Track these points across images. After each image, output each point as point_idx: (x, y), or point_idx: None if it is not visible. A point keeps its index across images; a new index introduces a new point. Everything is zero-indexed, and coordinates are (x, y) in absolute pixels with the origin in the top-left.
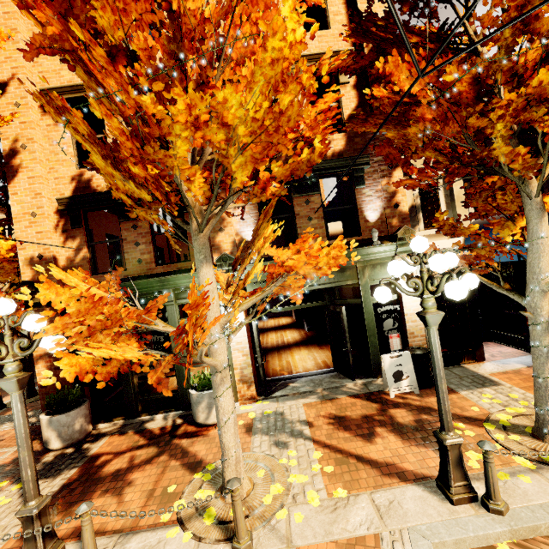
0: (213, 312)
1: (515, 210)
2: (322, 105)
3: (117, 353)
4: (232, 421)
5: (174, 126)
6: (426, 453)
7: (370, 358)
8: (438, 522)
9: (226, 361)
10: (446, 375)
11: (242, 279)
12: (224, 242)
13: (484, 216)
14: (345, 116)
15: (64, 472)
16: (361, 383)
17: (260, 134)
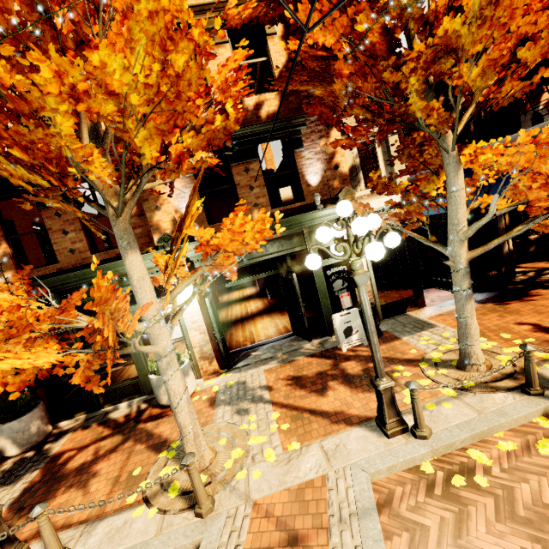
0: (147, 299)
1: (439, 164)
2: (232, 64)
3: (26, 362)
4: (184, 401)
5: (45, 99)
6: (370, 397)
7: (324, 319)
8: (375, 455)
9: (169, 346)
10: (392, 324)
11: (189, 257)
12: (163, 221)
13: (412, 172)
14: (276, 72)
15: (25, 476)
16: (318, 343)
17: (158, 102)
